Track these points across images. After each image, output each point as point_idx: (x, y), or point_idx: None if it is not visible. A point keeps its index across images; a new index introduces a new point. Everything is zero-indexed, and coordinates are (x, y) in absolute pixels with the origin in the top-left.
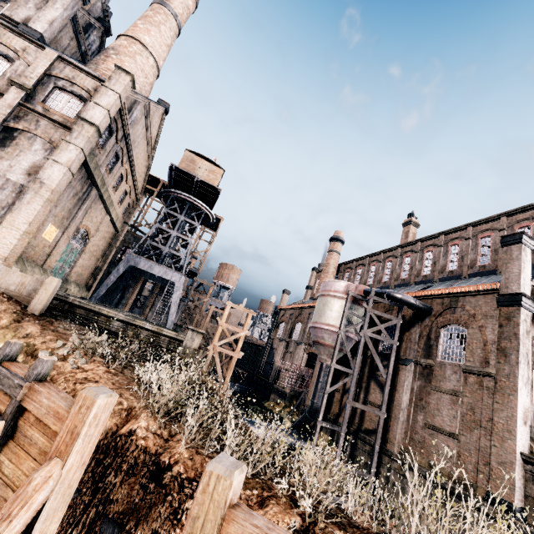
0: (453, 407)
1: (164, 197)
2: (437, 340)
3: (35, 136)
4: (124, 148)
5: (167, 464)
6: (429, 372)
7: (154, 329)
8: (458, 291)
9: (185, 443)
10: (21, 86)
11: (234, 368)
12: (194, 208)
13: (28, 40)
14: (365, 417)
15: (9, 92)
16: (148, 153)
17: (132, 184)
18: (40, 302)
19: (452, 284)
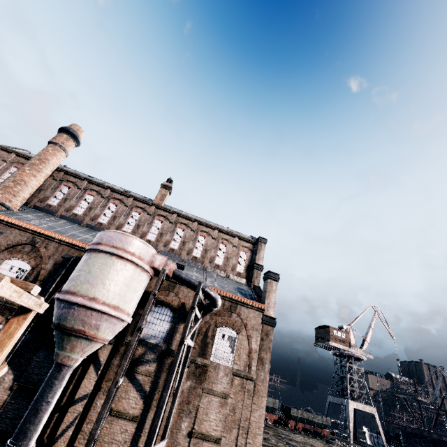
0: (221, 410)
1: None
2: (214, 339)
3: None
4: None
5: None
6: (202, 372)
7: None
8: (240, 300)
9: None
10: None
11: None
12: None
13: None
14: (101, 437)
15: None
16: None
17: None
18: None
19: (204, 274)
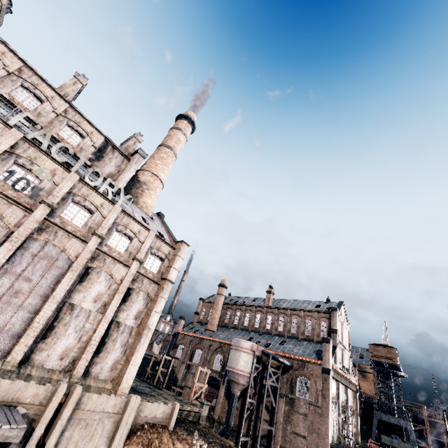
0: (304, 422)
1: None
2: (296, 384)
3: (140, 290)
4: None
5: None
6: (292, 402)
7: (190, 409)
8: (306, 360)
9: None
10: (139, 260)
11: None
12: None
13: (141, 224)
14: (257, 427)
15: (133, 264)
16: None
17: None
18: (173, 421)
19: (296, 344)
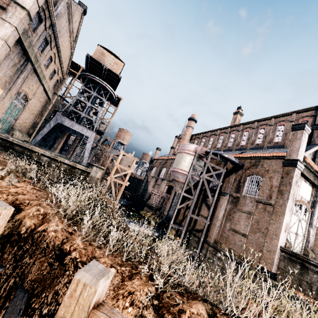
0: (247, 220)
1: (83, 78)
2: (244, 183)
3: None
4: (52, 35)
5: (67, 251)
6: (236, 201)
7: (71, 164)
8: (261, 156)
9: (82, 238)
10: None
11: (124, 191)
12: (103, 88)
13: None
14: (197, 223)
15: None
16: (71, 43)
17: (59, 65)
18: None
19: (257, 151)
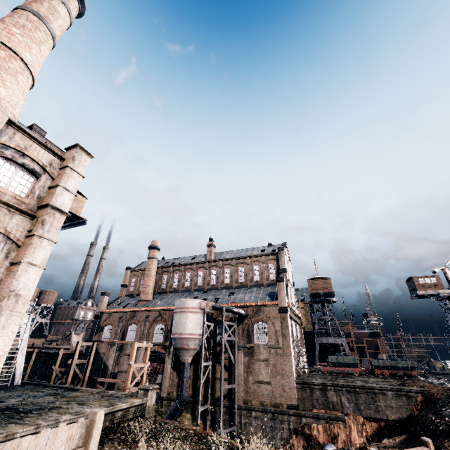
0: (267, 368)
1: None
2: (253, 332)
3: None
4: None
5: None
6: (251, 351)
7: (128, 405)
8: (261, 304)
9: None
10: None
11: None
12: None
13: None
14: (216, 390)
15: None
16: None
17: None
18: (94, 445)
19: (246, 292)
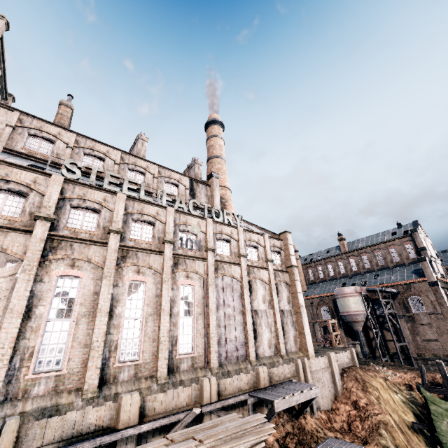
0: (431, 329)
1: None
2: (409, 304)
3: (280, 282)
4: None
5: None
6: (412, 318)
7: None
8: (409, 282)
9: None
10: (270, 260)
11: None
12: None
13: (256, 233)
14: (389, 348)
15: (269, 266)
16: None
17: None
18: (356, 360)
19: (390, 273)
